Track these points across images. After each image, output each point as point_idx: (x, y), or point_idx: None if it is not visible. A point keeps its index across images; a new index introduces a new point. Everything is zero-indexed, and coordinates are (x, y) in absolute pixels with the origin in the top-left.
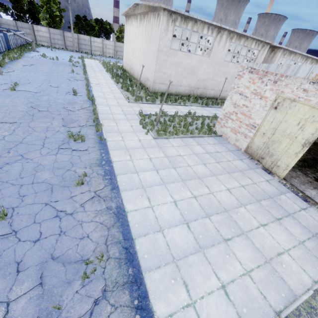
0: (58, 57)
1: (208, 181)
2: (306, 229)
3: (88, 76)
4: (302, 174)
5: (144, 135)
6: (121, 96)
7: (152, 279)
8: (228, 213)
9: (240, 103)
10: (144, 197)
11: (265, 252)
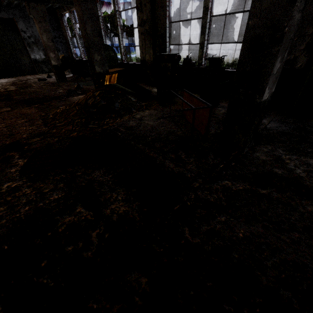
0: None
1: None
2: None
3: None
4: (2, 82)
5: None
6: None
7: None
8: None
9: None
10: None
11: None
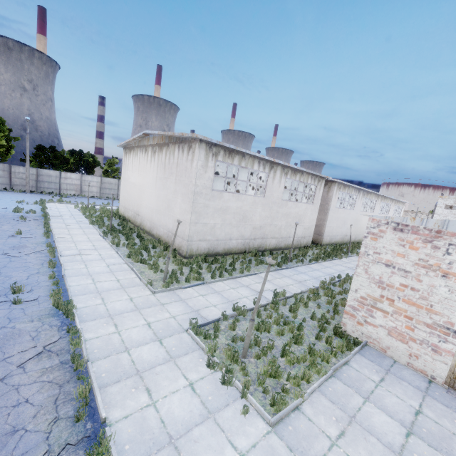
0: None
1: None
2: None
3: (55, 240)
4: None
5: (240, 419)
6: (132, 277)
7: None
8: None
9: (394, 281)
10: None
11: None
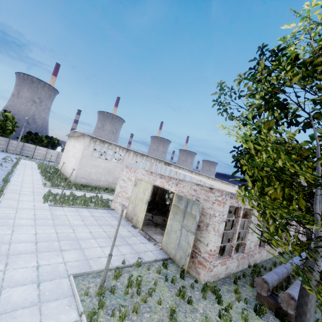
0: None
1: (78, 227)
2: (134, 250)
3: (15, 169)
4: (160, 230)
5: (41, 203)
6: (40, 183)
7: None
8: (78, 240)
9: (123, 185)
10: (10, 229)
11: (89, 256)
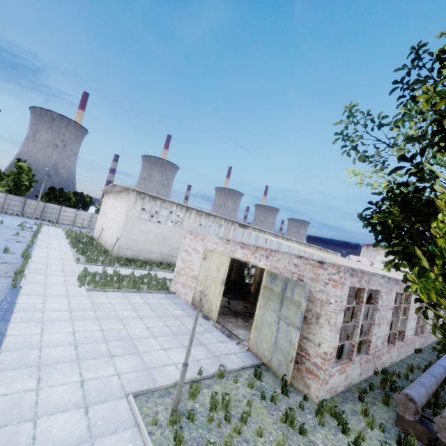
0: (5, 221)
1: (129, 321)
2: (212, 353)
3: (37, 239)
4: (243, 321)
5: (76, 287)
6: (71, 258)
7: (1, 375)
8: (133, 341)
9: (186, 258)
10: (39, 327)
11: (151, 364)
